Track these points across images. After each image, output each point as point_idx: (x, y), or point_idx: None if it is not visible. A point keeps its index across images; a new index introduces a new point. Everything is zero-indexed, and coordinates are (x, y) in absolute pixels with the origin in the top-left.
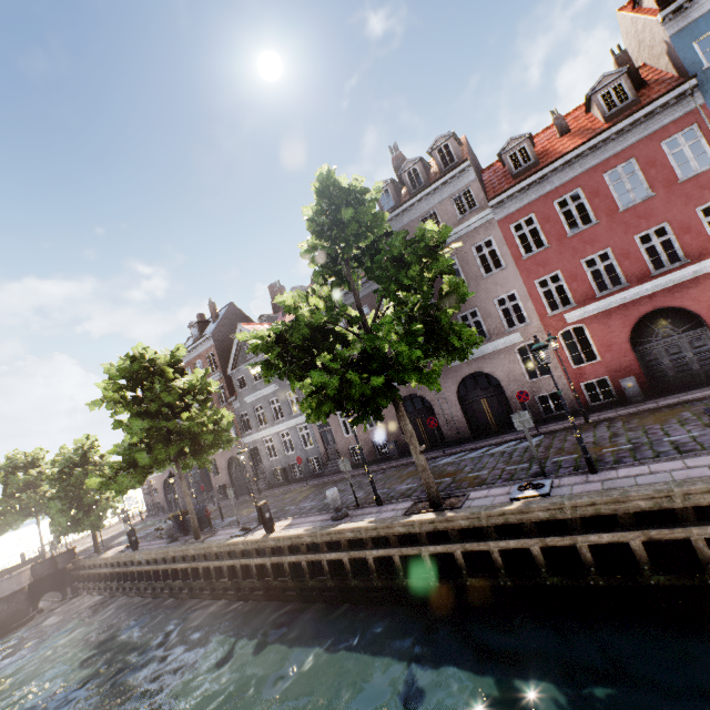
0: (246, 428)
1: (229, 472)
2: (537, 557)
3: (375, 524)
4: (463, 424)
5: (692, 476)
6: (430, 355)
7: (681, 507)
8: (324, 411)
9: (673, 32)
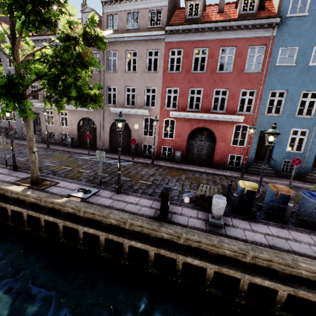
0: None
1: None
2: (60, 228)
3: None
4: (107, 143)
5: (146, 213)
6: (58, 94)
7: (128, 229)
8: None
9: None
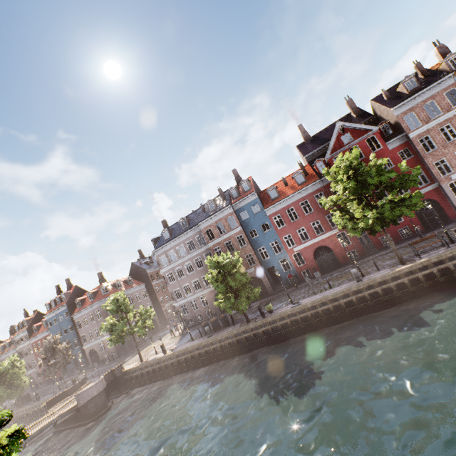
0: None
1: None
2: None
3: None
4: (31, 387)
5: None
6: None
7: None
8: None
9: (47, 319)
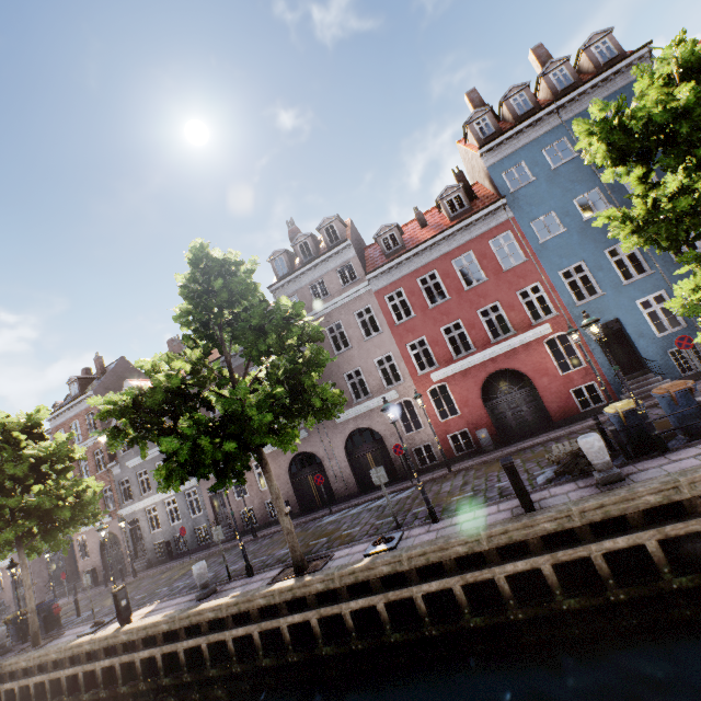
0: (127, 497)
1: (101, 552)
2: (382, 614)
3: (237, 598)
4: (351, 479)
5: (499, 519)
6: (297, 416)
7: (487, 549)
8: (176, 478)
9: (489, 165)
